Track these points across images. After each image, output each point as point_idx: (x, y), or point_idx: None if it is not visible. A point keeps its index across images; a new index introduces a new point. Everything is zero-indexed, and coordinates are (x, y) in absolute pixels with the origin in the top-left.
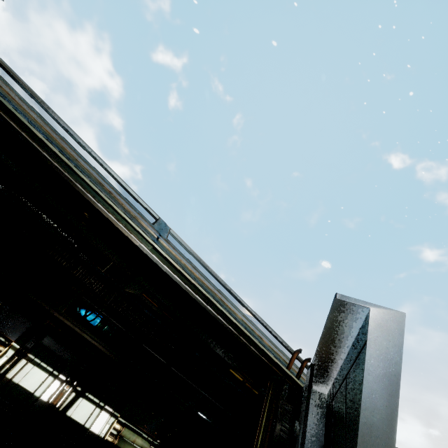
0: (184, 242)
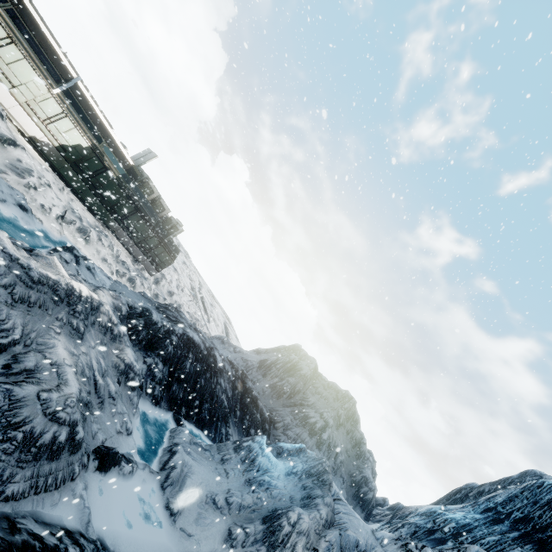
0: None
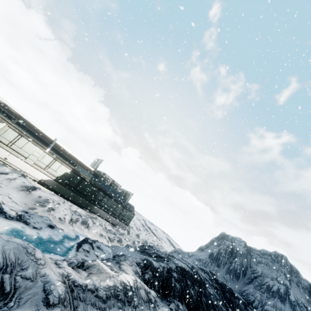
0: None
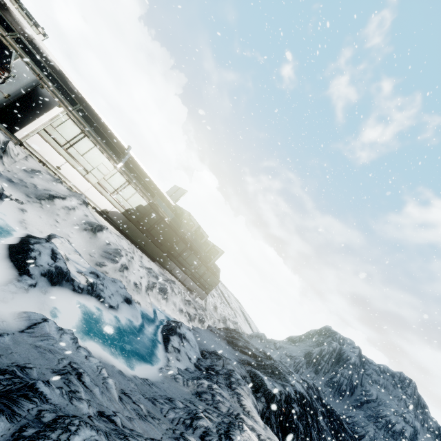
0: (26, 42)
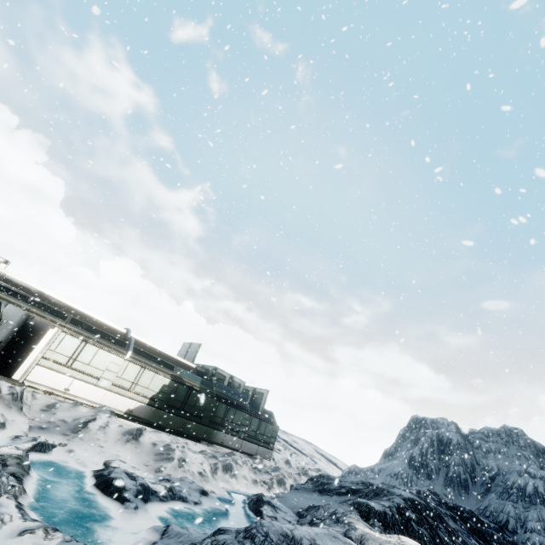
0: (4, 284)
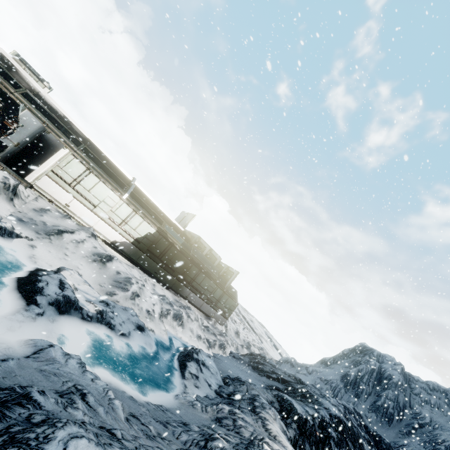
0: (32, 95)
